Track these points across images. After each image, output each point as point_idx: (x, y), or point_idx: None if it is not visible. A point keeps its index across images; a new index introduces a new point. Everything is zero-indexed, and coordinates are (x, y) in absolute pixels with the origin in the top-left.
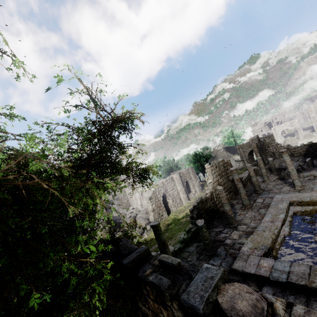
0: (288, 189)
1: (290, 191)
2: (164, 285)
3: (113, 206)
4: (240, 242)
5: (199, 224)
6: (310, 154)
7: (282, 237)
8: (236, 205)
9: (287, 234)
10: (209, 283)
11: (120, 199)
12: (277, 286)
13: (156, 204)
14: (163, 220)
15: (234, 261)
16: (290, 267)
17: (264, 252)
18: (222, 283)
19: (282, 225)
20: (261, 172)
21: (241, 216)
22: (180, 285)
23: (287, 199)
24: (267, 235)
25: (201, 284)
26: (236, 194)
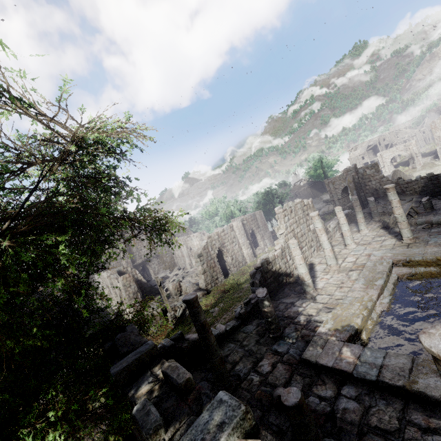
0: (392, 242)
1: (396, 246)
2: (147, 428)
3: (152, 266)
4: (318, 320)
5: (259, 295)
6: (429, 192)
7: (377, 313)
8: (317, 266)
9: (385, 308)
10: (214, 438)
11: (161, 257)
12: (363, 385)
13: (209, 264)
14: (218, 285)
15: (306, 347)
16: (383, 358)
17: (349, 336)
18: (238, 438)
19: (379, 295)
20: (357, 217)
21: (323, 282)
22: (180, 423)
23: (389, 258)
24: (356, 310)
25: (202, 437)
26: (318, 250)
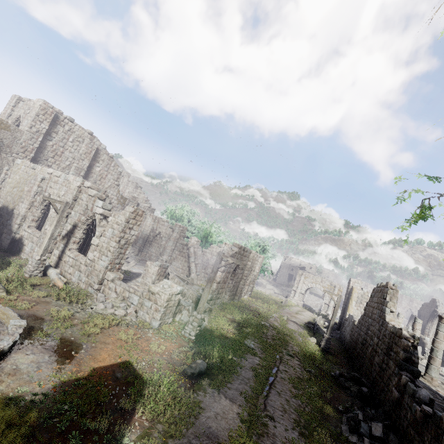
0: None
1: None
2: None
3: None
4: None
5: None
6: None
7: None
8: None
9: None
10: None
11: None
12: None
13: (225, 276)
14: (215, 307)
15: None
16: None
17: None
18: None
19: None
20: None
21: None
22: None
23: None
24: None
25: None
26: None
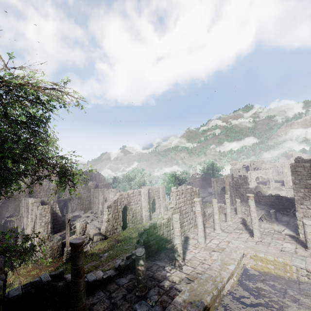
0: (246, 236)
1: (248, 240)
2: None
3: (72, 204)
4: (178, 288)
5: (138, 253)
6: (276, 206)
7: (224, 295)
8: (190, 240)
9: (231, 291)
10: None
11: (82, 199)
12: None
13: (113, 215)
14: (116, 234)
15: None
16: None
17: None
18: None
19: (229, 278)
20: (226, 211)
21: (192, 255)
22: None
23: (242, 248)
24: (208, 288)
25: None
26: (195, 227)
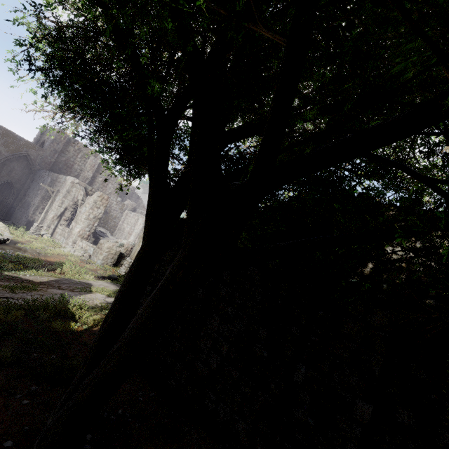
0: None
1: None
2: None
3: None
4: None
5: None
6: None
7: None
8: None
9: None
10: None
11: (108, 216)
12: None
13: None
14: None
15: None
16: None
17: None
18: None
19: None
20: None
21: None
22: None
23: None
24: None
25: None
26: None
